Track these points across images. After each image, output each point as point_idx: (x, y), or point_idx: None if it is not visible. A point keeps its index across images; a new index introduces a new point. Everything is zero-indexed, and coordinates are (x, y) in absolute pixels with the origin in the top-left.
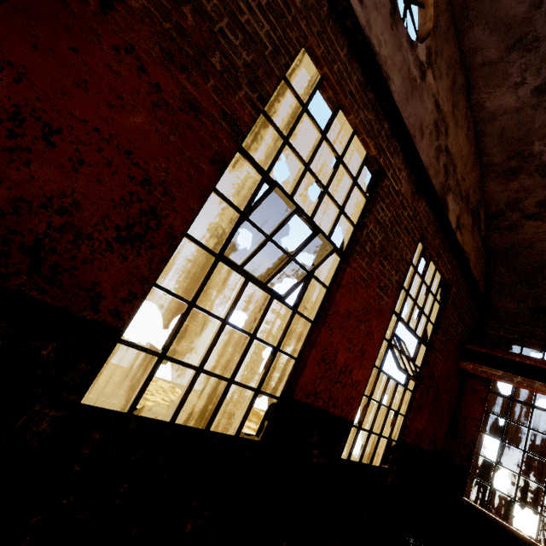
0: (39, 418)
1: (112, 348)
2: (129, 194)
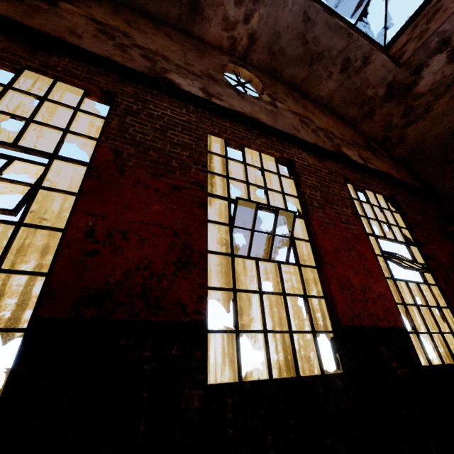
0: (191, 399)
1: (207, 335)
2: (170, 244)
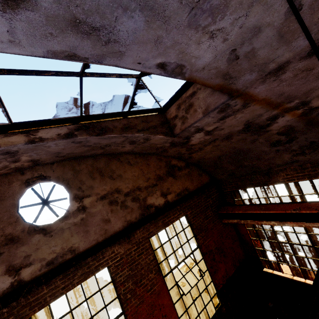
0: None
1: None
2: None
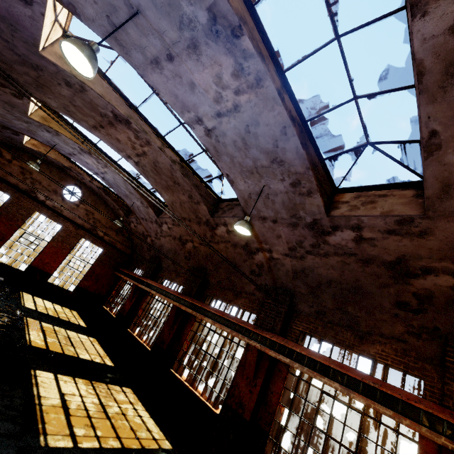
0: None
1: None
2: (0, 235)
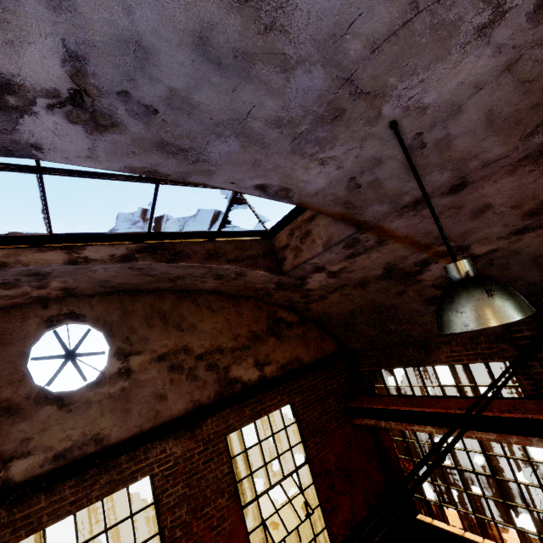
0: None
1: None
2: None
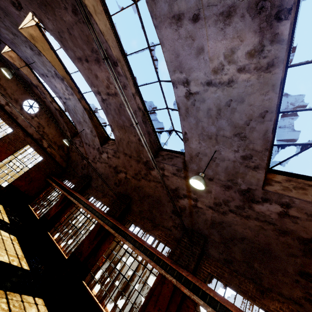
0: None
1: None
2: None
